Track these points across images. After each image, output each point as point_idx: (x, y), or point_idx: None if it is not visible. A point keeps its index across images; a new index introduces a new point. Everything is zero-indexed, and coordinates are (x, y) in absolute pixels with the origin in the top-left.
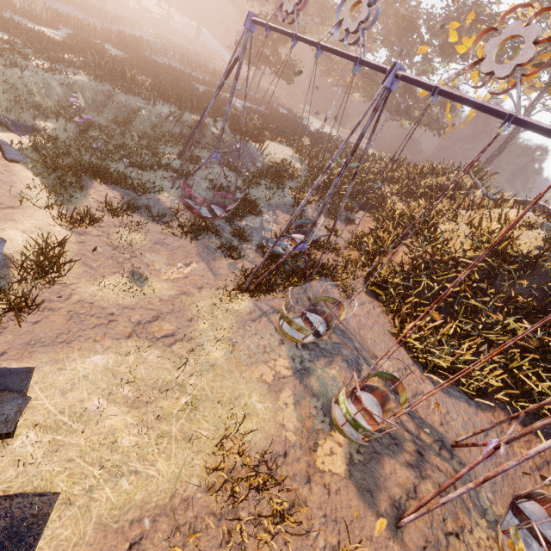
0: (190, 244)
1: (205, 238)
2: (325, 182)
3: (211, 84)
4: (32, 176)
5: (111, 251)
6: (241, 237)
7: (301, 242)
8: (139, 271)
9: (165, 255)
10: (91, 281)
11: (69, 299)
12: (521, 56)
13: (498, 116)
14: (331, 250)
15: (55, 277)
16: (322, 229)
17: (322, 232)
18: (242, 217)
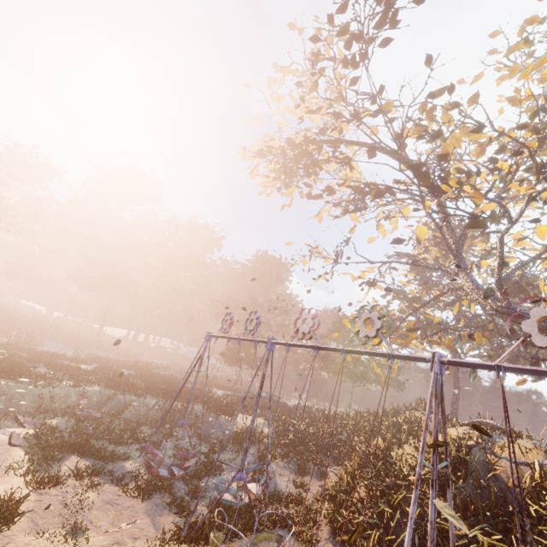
0: (141, 504)
1: (157, 497)
2: (294, 441)
3: (199, 383)
4: (23, 454)
5: (61, 509)
6: (195, 493)
7: (239, 471)
8: (81, 526)
9: (112, 515)
10: (31, 533)
11: (4, 546)
12: (309, 324)
13: (312, 348)
14: (294, 501)
15: (3, 525)
16: (289, 485)
17: (289, 488)
18: (201, 476)
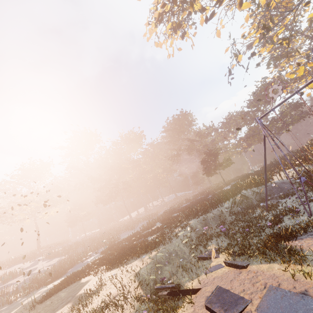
0: None
1: None
2: None
3: (208, 194)
4: (266, 265)
5: None
6: None
7: None
8: None
9: None
10: None
11: None
12: None
13: None
14: None
15: None
16: None
17: None
18: None
